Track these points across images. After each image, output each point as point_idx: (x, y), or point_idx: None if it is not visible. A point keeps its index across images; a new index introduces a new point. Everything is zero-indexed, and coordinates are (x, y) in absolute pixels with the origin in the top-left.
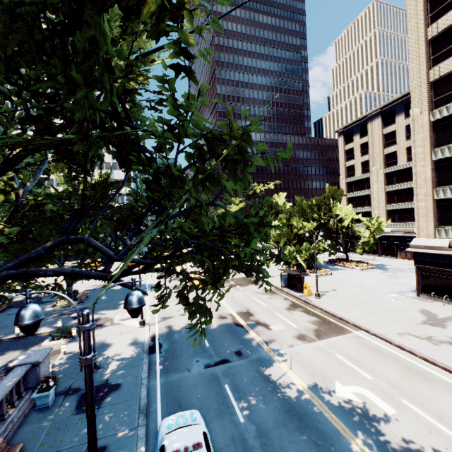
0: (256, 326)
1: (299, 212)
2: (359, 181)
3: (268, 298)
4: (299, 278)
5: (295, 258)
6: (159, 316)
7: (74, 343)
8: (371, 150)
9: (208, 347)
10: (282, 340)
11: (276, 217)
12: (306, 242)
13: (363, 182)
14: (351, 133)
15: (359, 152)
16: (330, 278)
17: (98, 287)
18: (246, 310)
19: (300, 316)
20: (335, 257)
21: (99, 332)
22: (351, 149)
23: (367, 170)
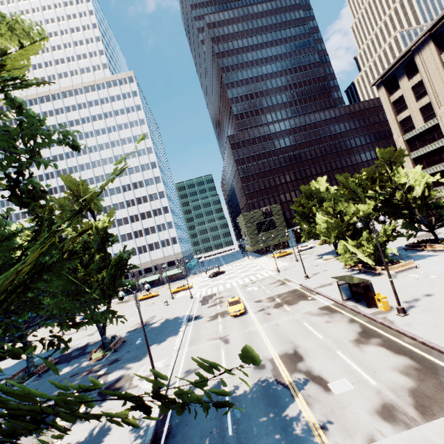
0: (307, 384)
1: (346, 195)
2: (424, 133)
3: (324, 322)
4: (365, 287)
5: (356, 254)
6: (183, 369)
7: (78, 426)
8: (431, 88)
9: (230, 438)
10: (350, 421)
11: (320, 207)
12: (366, 231)
13: (430, 133)
14: (393, 79)
15: (413, 98)
16: (417, 274)
17: (139, 325)
18: (292, 349)
19: (378, 356)
20: (415, 238)
21: (110, 404)
22: (399, 98)
23: (432, 115)
